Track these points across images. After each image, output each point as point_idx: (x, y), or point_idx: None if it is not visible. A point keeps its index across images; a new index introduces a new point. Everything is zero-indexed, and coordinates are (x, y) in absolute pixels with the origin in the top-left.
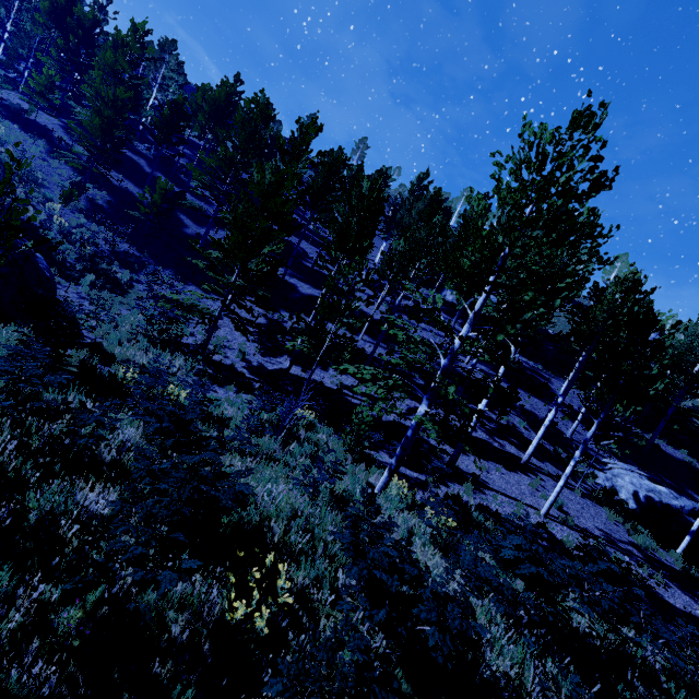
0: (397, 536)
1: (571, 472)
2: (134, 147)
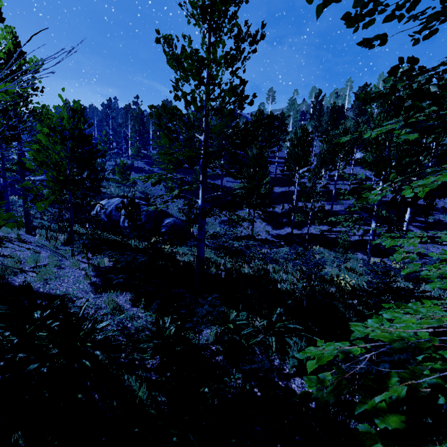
0: None
1: None
2: None
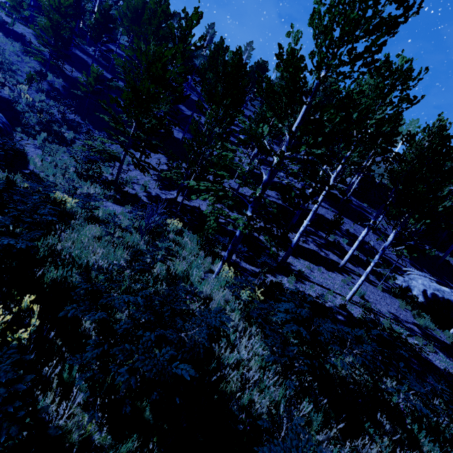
0: (214, 304)
1: (371, 270)
2: (84, 50)
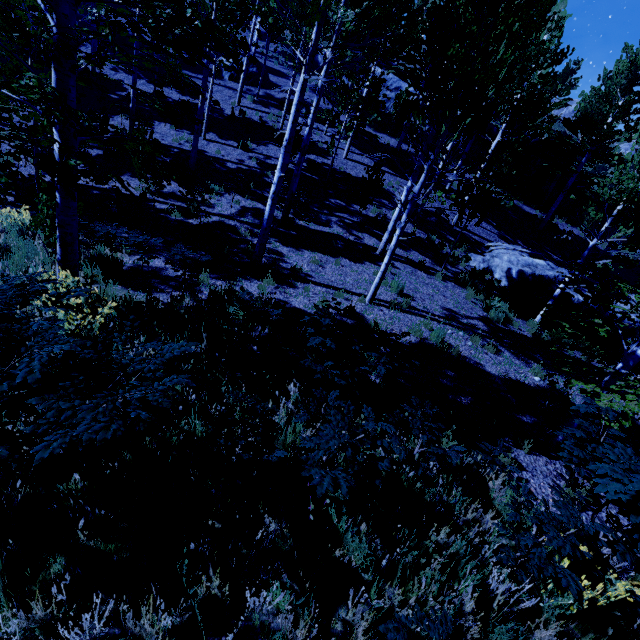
0: None
1: (397, 243)
2: None
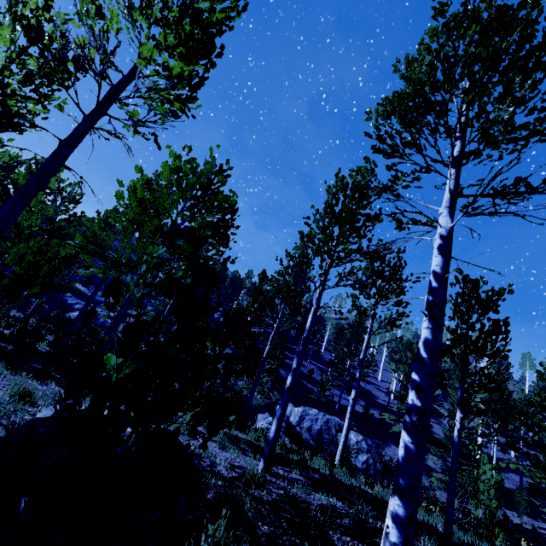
0: None
1: None
2: None
